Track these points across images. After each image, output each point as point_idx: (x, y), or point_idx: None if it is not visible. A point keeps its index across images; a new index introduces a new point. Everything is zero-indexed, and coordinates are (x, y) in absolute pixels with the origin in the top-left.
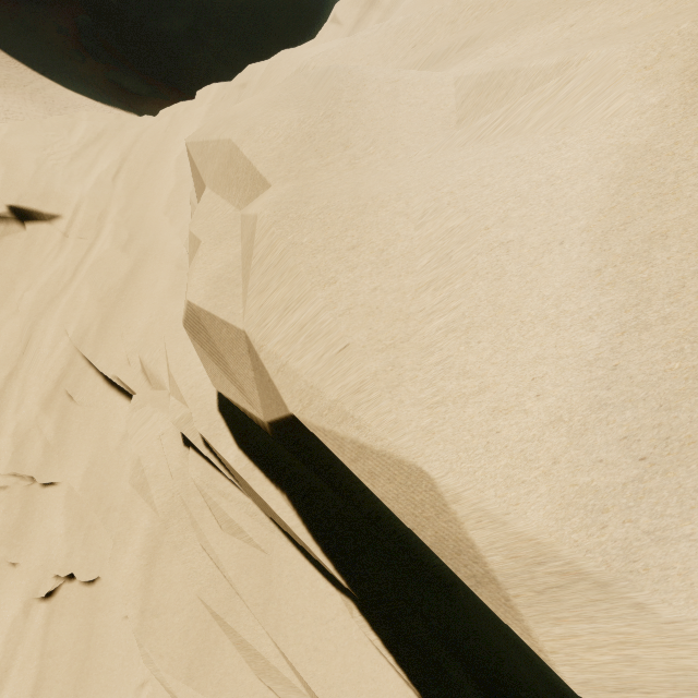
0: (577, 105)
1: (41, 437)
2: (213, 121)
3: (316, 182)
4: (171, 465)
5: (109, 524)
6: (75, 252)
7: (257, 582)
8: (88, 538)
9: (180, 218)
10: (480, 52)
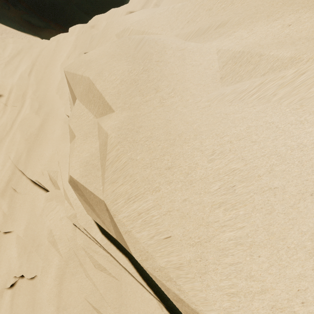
0: (310, 91)
1: (1, 210)
2: (78, 60)
3: (141, 114)
4: (68, 234)
5: (39, 252)
6: (11, 114)
7: (115, 296)
8: (29, 257)
9: (64, 96)
10: (231, 34)
